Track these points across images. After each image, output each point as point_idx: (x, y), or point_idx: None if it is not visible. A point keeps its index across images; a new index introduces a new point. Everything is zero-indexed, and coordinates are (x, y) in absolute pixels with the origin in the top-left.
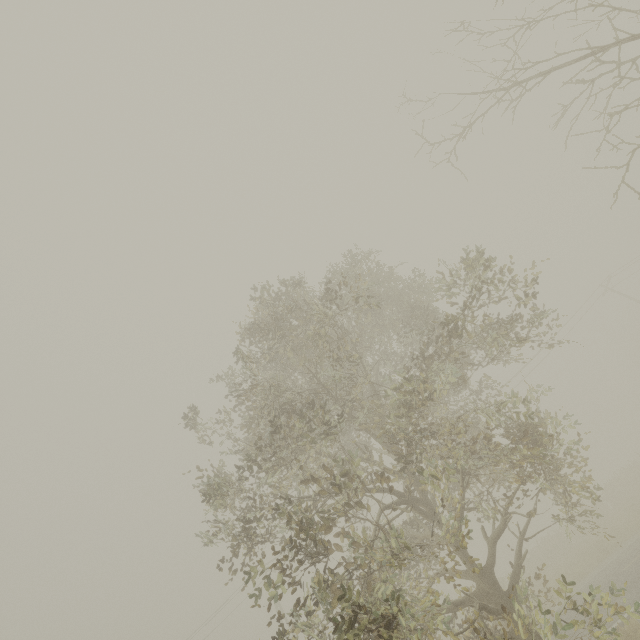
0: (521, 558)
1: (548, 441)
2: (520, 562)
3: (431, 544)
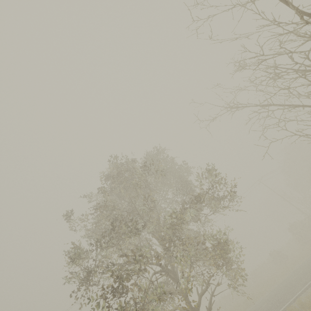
0: (212, 304)
1: (229, 249)
2: (211, 306)
3: (176, 292)
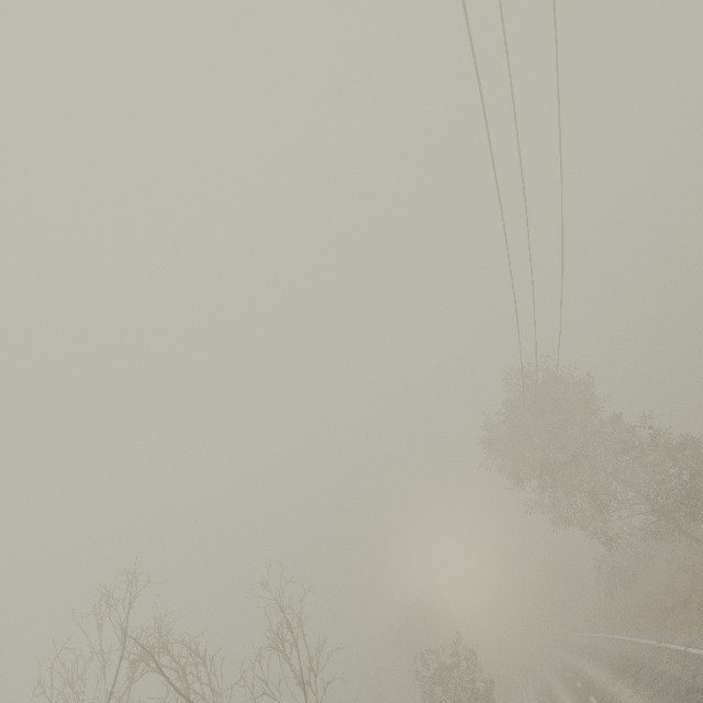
0: None
1: None
2: None
3: None
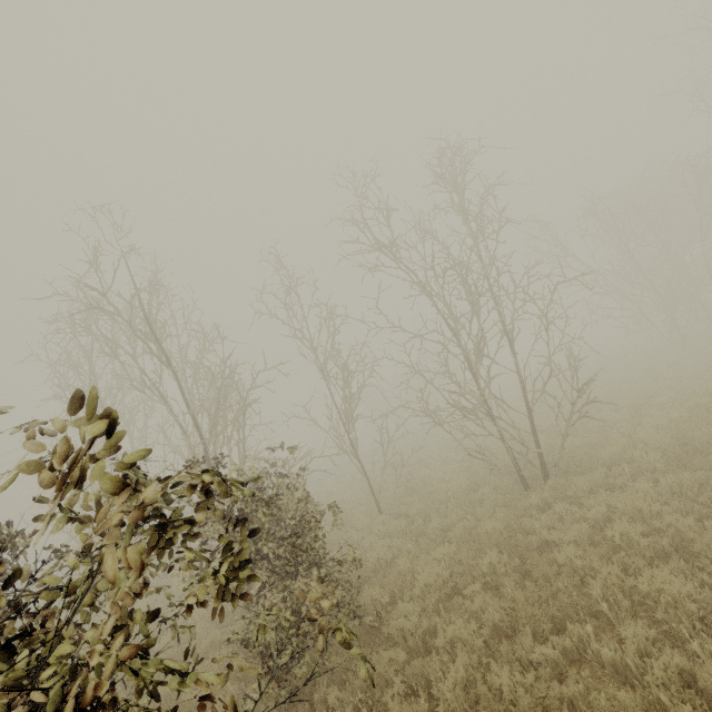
0: None
1: None
2: None
3: None
